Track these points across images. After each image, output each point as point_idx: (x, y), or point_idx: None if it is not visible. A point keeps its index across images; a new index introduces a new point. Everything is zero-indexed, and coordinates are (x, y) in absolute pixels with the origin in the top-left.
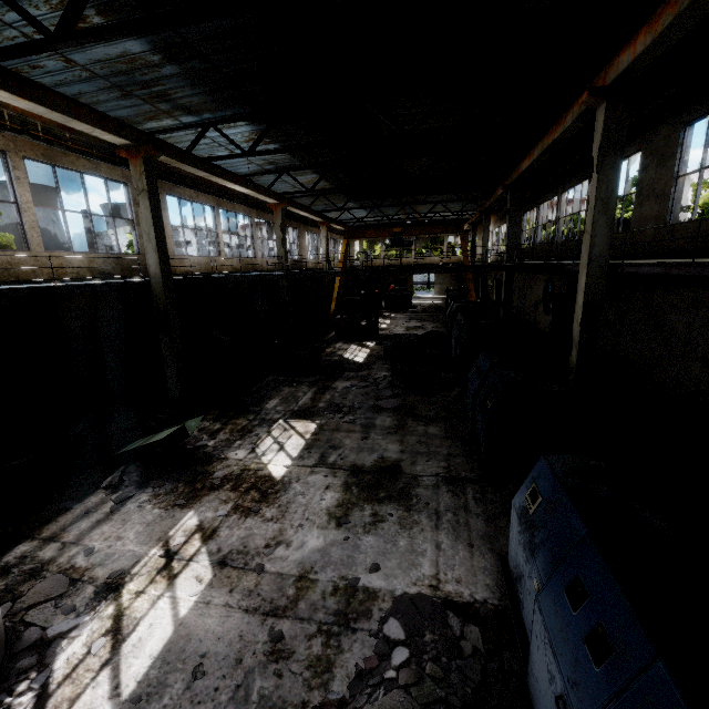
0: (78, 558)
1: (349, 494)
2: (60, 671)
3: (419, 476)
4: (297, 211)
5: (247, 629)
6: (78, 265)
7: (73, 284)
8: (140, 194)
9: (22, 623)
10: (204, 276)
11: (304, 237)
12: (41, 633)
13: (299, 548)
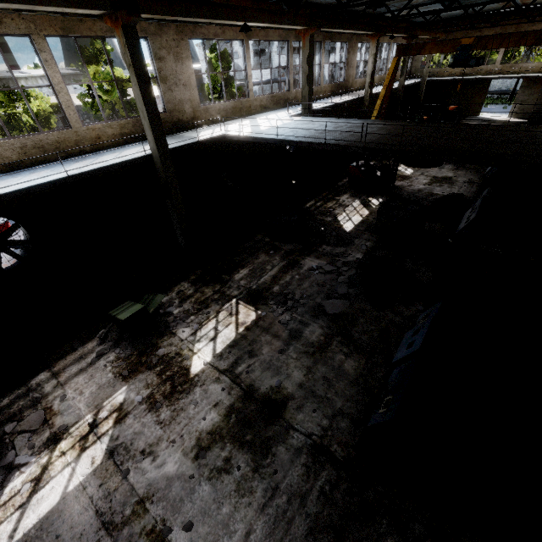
0: (56, 401)
1: (225, 422)
2: (4, 497)
3: (292, 429)
4: (336, 30)
5: (87, 531)
6: (111, 133)
7: (82, 172)
8: (128, 69)
9: (12, 443)
10: (211, 137)
11: (354, 52)
12: (14, 458)
13: (158, 468)
